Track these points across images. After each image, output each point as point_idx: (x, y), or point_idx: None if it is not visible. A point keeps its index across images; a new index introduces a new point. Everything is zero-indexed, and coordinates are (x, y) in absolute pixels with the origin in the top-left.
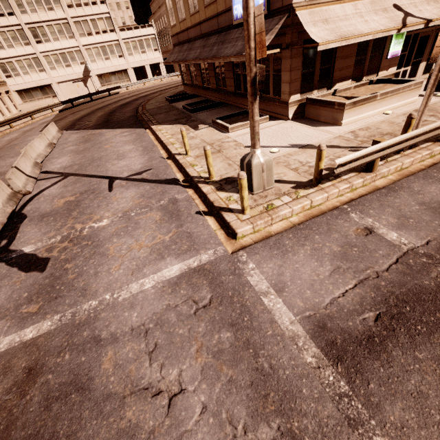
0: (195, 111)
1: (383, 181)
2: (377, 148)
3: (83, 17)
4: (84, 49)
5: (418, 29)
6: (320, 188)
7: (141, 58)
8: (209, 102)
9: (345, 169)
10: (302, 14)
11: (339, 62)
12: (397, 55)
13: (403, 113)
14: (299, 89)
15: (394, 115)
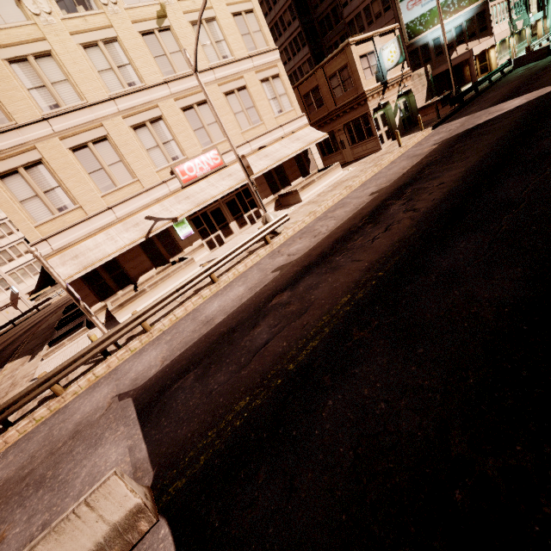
0: (60, 327)
1: (70, 400)
2: (34, 385)
3: (1, 249)
4: (8, 275)
5: (202, 209)
6: (5, 433)
7: None
8: None
9: (3, 416)
10: (53, 261)
11: (129, 264)
12: (190, 234)
13: None
14: (97, 299)
15: None
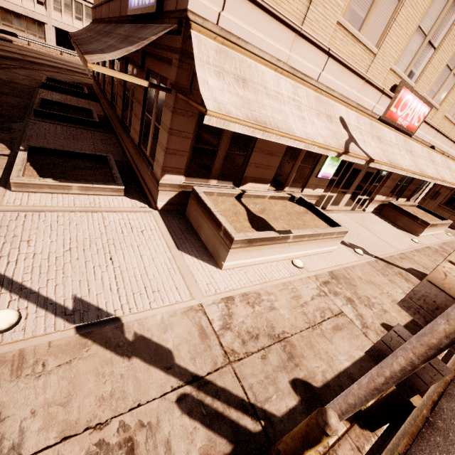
0: (43, 115)
1: None
2: None
3: None
4: None
5: None
6: None
7: (73, 24)
8: (91, 114)
9: None
10: (203, 43)
11: (258, 155)
12: (328, 177)
13: (316, 272)
14: (184, 169)
15: (304, 275)
